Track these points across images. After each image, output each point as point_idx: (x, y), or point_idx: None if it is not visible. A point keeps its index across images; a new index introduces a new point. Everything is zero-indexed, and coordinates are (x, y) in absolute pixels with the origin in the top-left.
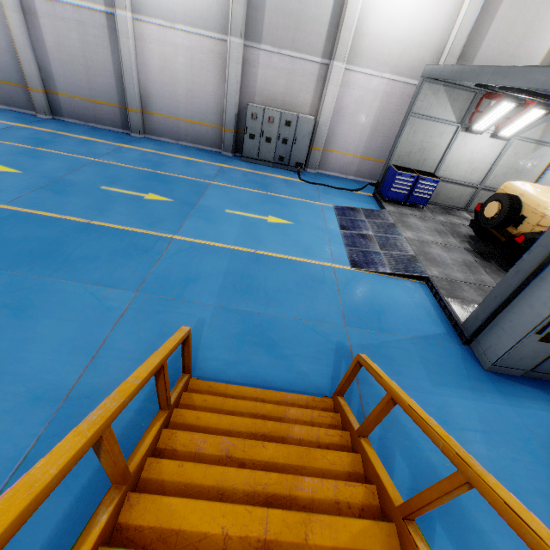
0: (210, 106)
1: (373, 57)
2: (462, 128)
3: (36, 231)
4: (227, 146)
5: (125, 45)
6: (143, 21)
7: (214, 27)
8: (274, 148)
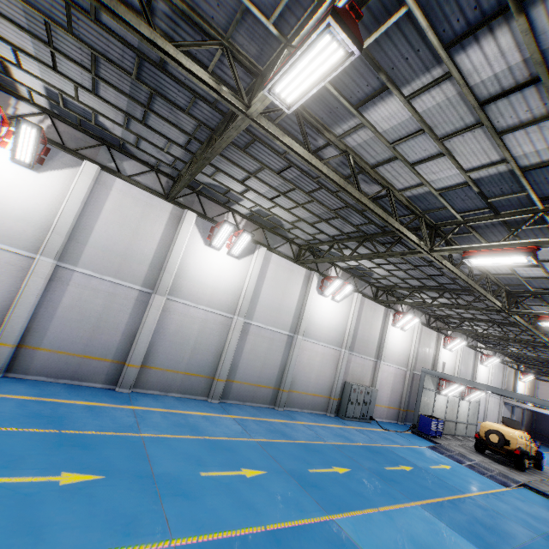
0: (325, 384)
1: (390, 358)
2: (436, 392)
3: (459, 515)
4: (333, 410)
5: (296, 352)
6: (306, 339)
7: (336, 344)
8: (361, 408)
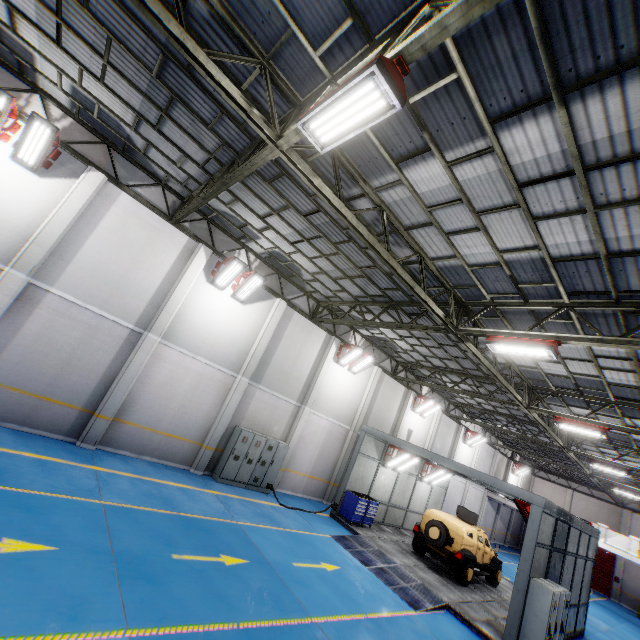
0: (197, 423)
1: (325, 407)
2: (381, 463)
3: None
4: (201, 464)
5: (140, 358)
6: (169, 345)
7: (229, 366)
8: (253, 469)
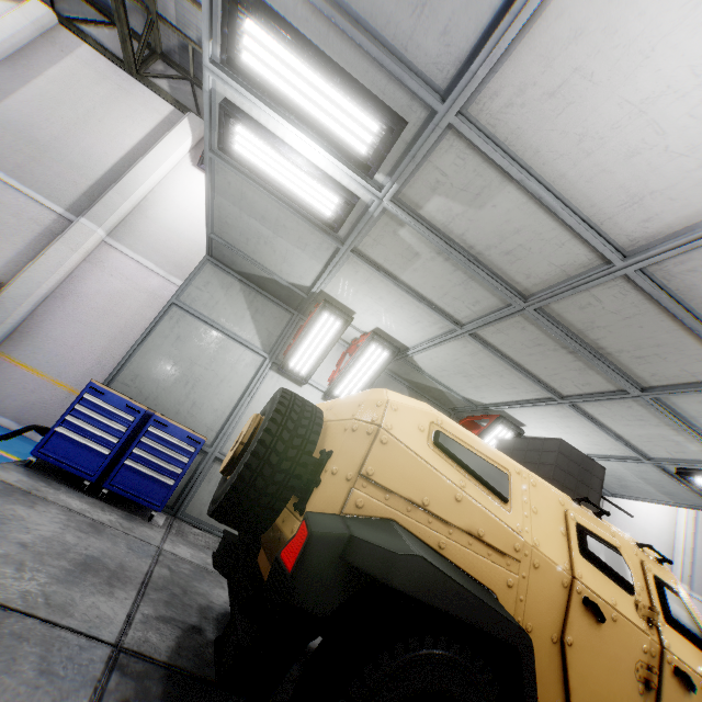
0: None
1: (160, 249)
2: (274, 365)
3: None
4: None
5: None
6: None
7: None
8: None
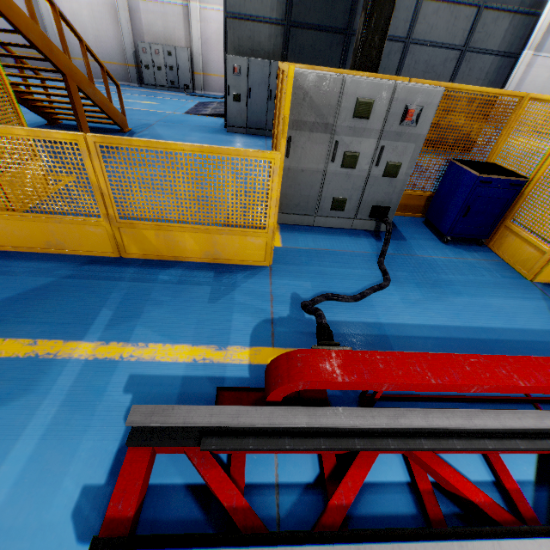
0: (114, 48)
1: None
2: None
3: None
4: (133, 79)
5: (43, 6)
6: None
7: None
8: (165, 75)
